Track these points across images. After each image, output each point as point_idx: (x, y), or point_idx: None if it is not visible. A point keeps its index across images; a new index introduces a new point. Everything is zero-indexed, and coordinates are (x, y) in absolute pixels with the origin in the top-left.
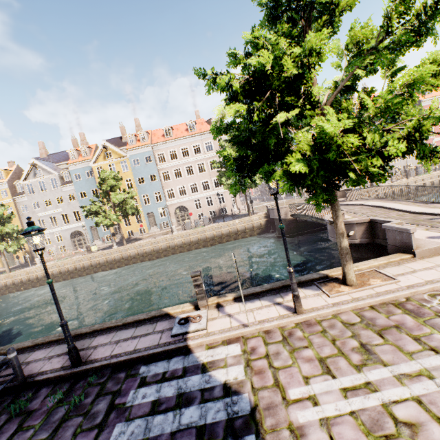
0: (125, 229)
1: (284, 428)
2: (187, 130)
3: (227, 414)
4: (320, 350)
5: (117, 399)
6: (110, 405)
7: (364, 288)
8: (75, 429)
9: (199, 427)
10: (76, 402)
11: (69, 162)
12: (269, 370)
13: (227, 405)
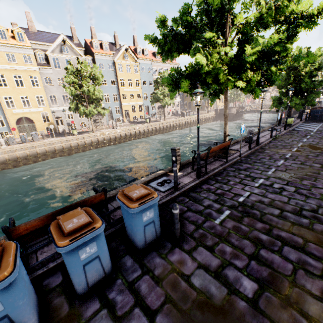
0: (132, 114)
1: None
2: None
3: None
4: None
5: None
6: None
7: None
8: None
9: None
10: None
11: (94, 51)
12: None
13: None
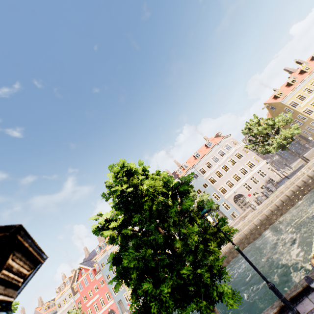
0: None
1: None
2: (207, 148)
3: None
4: None
5: None
6: None
7: None
8: None
9: None
10: None
11: None
12: None
13: None
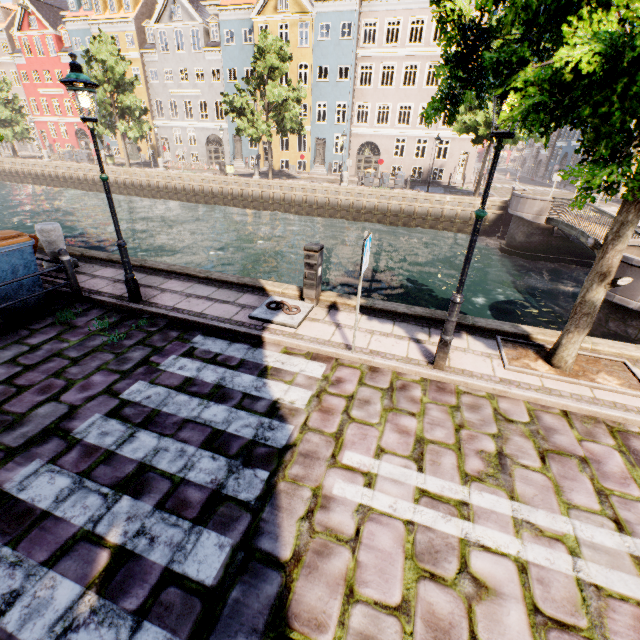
0: (279, 155)
1: (309, 488)
2: None
3: (255, 435)
4: (429, 428)
5: (155, 356)
6: (144, 359)
7: (577, 381)
8: (102, 364)
9: (216, 431)
10: (116, 339)
11: (221, 3)
12: (340, 415)
13: (261, 426)
